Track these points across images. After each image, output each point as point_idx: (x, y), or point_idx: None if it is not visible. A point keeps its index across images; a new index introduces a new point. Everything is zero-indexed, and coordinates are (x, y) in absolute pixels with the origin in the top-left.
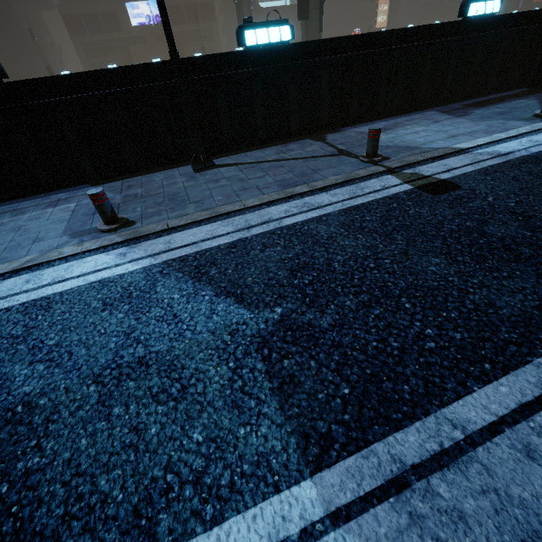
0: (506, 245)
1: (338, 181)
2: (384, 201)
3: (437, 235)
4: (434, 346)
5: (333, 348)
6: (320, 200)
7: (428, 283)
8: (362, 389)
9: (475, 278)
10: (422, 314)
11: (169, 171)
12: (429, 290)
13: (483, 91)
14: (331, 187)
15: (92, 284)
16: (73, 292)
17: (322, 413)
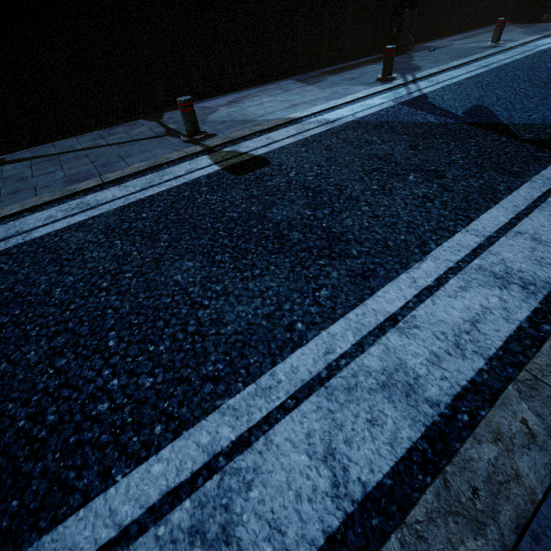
0: (278, 231)
1: (139, 169)
2: (176, 190)
3: (210, 229)
4: (106, 409)
5: None
6: (102, 196)
7: (159, 301)
8: None
9: (220, 283)
10: (122, 354)
11: None
12: (154, 312)
13: (342, 57)
14: (129, 178)
15: None
16: None
17: None
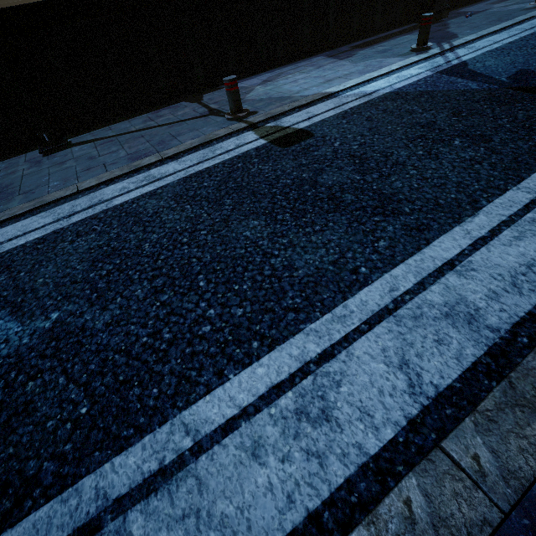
0: (331, 194)
1: (192, 145)
2: (230, 162)
3: (268, 193)
4: (209, 330)
5: (94, 355)
6: (165, 170)
7: (235, 252)
8: (103, 403)
9: (286, 237)
10: (212, 292)
11: (15, 158)
12: (233, 261)
13: (372, 29)
14: (184, 153)
15: None
16: None
17: (40, 448)
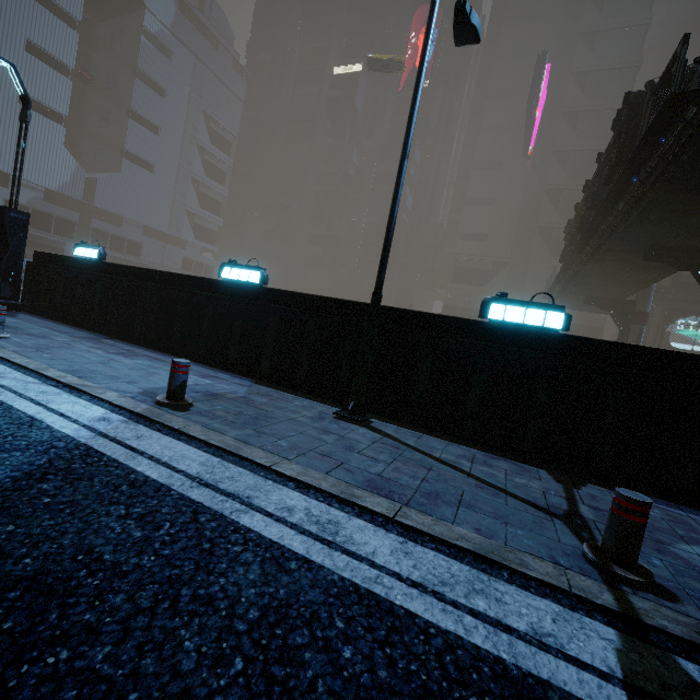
0: None
1: (457, 540)
2: (465, 661)
3: None
4: None
5: None
6: (363, 537)
7: None
8: None
9: None
10: None
11: (321, 404)
12: None
13: None
14: (431, 540)
15: (26, 417)
16: (10, 412)
17: None
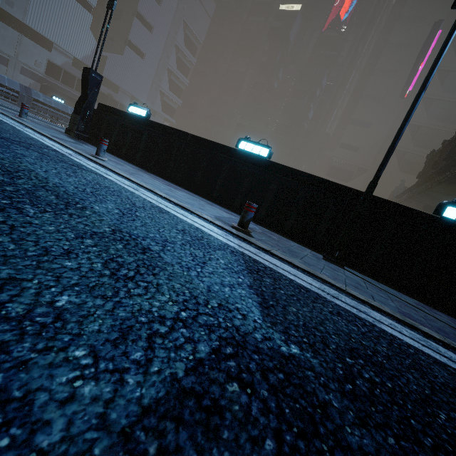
0: None
1: None
2: None
3: None
4: None
5: None
6: (455, 356)
7: None
8: None
9: None
10: None
11: (305, 247)
12: None
13: None
14: None
15: (192, 225)
16: (180, 219)
17: None
